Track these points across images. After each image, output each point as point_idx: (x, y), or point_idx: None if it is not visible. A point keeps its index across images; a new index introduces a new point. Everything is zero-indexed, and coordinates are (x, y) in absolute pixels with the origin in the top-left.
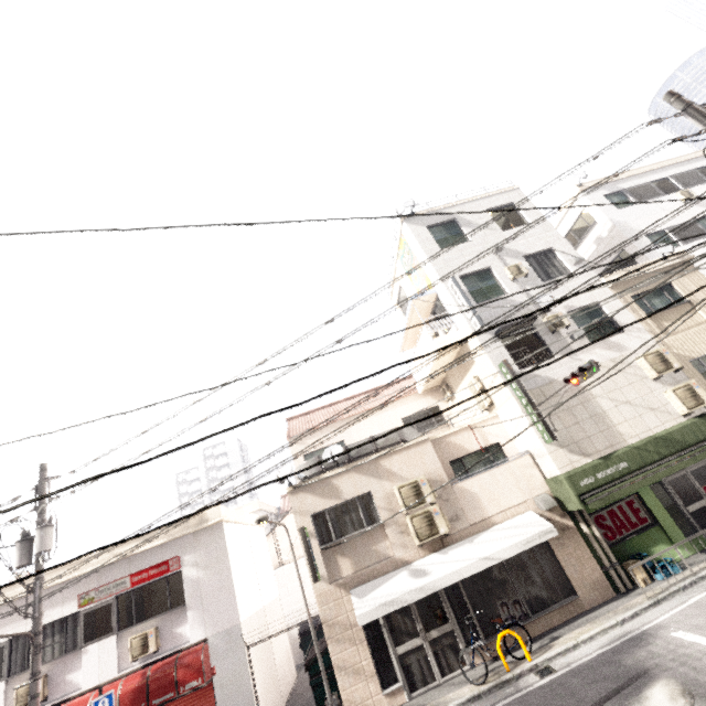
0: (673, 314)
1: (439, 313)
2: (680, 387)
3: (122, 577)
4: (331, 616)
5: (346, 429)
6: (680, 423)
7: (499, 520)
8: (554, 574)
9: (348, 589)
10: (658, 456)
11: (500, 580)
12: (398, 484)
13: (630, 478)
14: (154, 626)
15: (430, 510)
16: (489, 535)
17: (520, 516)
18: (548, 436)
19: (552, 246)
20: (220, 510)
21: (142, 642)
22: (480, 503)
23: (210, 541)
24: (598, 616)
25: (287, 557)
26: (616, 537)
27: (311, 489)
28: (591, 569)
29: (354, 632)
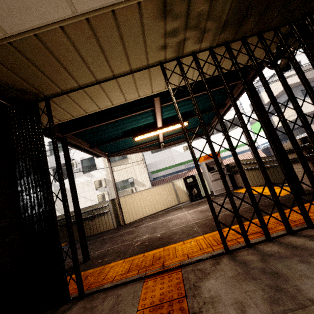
0: (119, 163)
1: None
2: (100, 194)
3: None
4: None
5: None
6: None
7: None
8: None
9: None
10: None
11: None
12: None
13: None
14: None
15: None
16: None
17: None
18: None
19: None
20: None
21: None
22: None
23: None
24: None
25: None
26: None
27: None
28: None
29: None
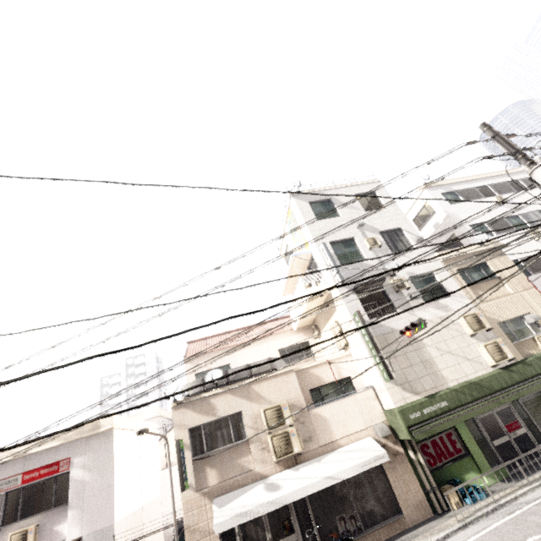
0: (487, 286)
1: (313, 269)
2: (489, 343)
3: (15, 474)
4: (193, 522)
5: (233, 355)
6: (489, 372)
7: (344, 443)
8: (385, 493)
9: (211, 498)
10: (471, 398)
11: (340, 497)
12: (265, 407)
13: (449, 415)
14: (36, 522)
15: (288, 431)
16: (334, 456)
17: (361, 441)
18: (387, 375)
19: (400, 226)
20: (113, 418)
21: (21, 538)
22: (330, 427)
23: (100, 445)
24: (418, 534)
25: (174, 460)
26: (436, 464)
27: (192, 405)
28: (415, 491)
29: (212, 539)
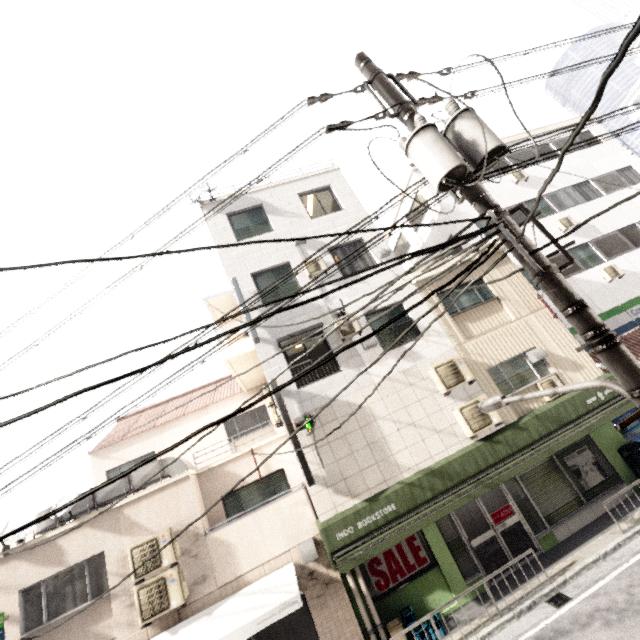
0: (479, 313)
1: None
2: (468, 405)
3: None
4: None
5: (160, 438)
6: (465, 447)
7: (254, 577)
8: None
9: None
10: (432, 493)
11: None
12: (141, 539)
13: (396, 524)
14: None
15: (166, 576)
16: (233, 603)
17: (278, 571)
18: (305, 479)
19: (362, 236)
20: None
21: None
22: (235, 557)
23: None
24: None
25: None
26: (389, 585)
27: (28, 554)
28: (351, 634)
29: None
